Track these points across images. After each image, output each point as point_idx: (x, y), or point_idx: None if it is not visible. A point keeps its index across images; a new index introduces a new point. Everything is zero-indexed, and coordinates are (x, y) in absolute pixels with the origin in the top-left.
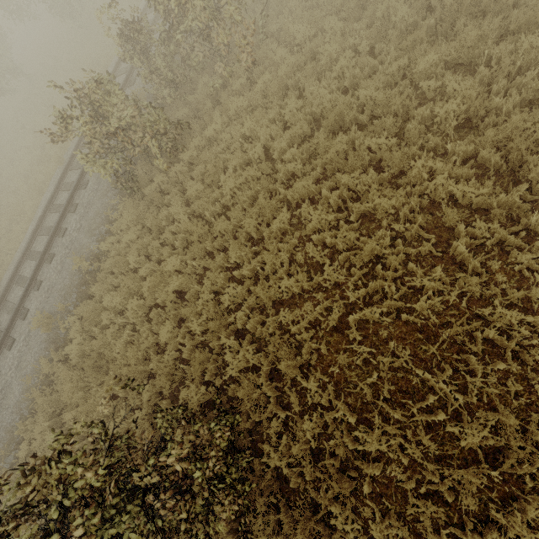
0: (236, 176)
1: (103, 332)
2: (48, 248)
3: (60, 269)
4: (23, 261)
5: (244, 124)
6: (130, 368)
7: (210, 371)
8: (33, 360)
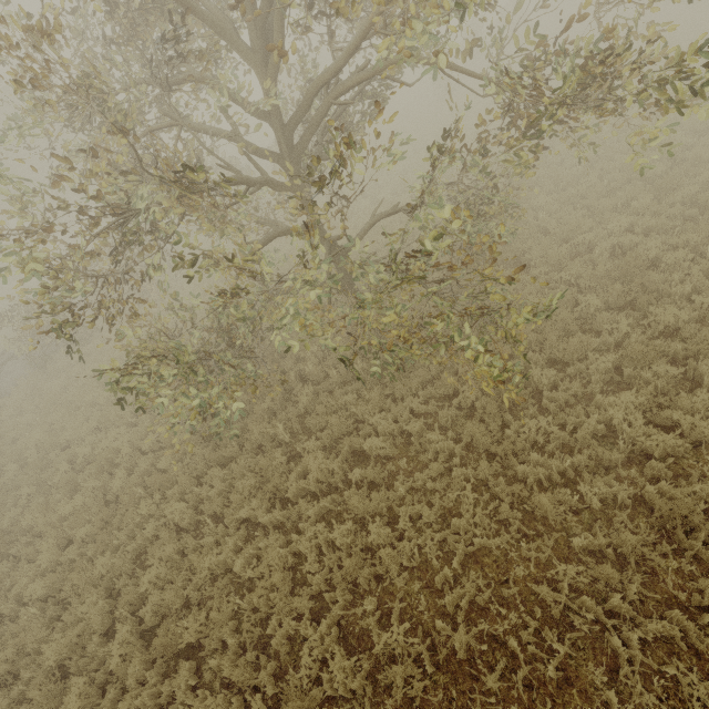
0: None
1: None
2: None
3: None
4: None
5: None
6: None
7: None
8: None
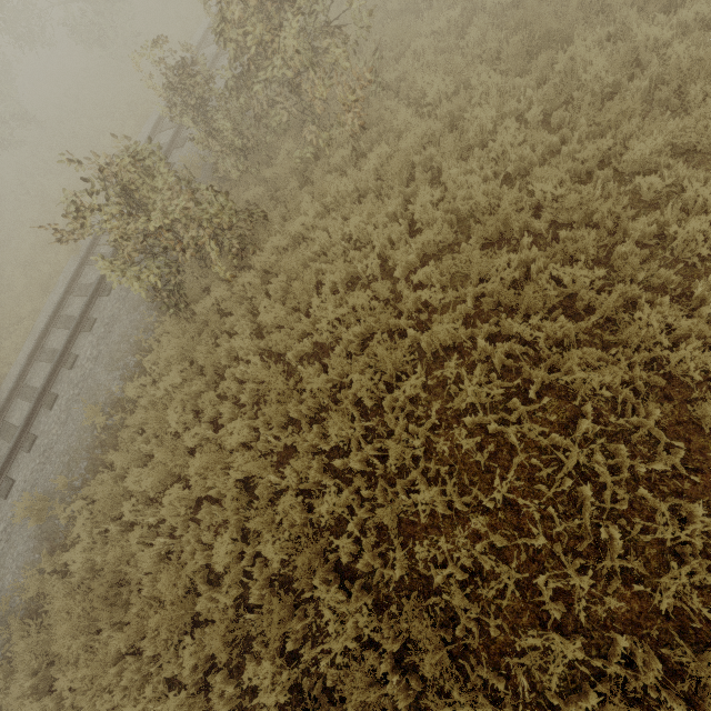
0: (336, 299)
1: (124, 530)
2: (48, 385)
3: (64, 420)
4: (11, 400)
5: (350, 221)
6: (163, 613)
7: (294, 633)
8: (15, 566)
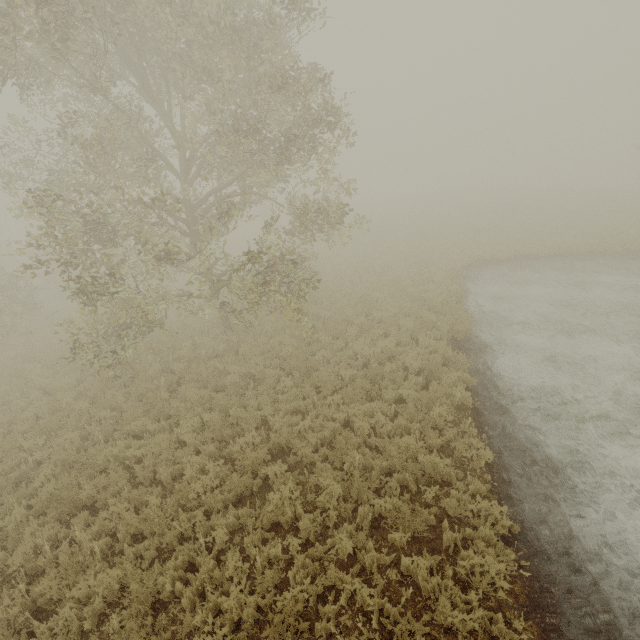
0: None
1: None
2: None
3: None
4: None
5: None
6: None
7: None
8: None
